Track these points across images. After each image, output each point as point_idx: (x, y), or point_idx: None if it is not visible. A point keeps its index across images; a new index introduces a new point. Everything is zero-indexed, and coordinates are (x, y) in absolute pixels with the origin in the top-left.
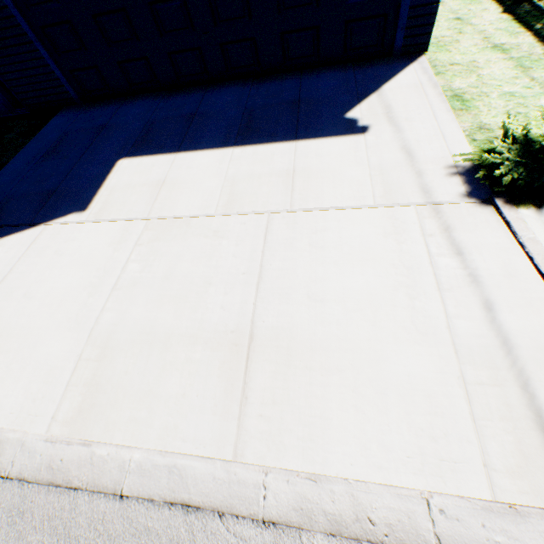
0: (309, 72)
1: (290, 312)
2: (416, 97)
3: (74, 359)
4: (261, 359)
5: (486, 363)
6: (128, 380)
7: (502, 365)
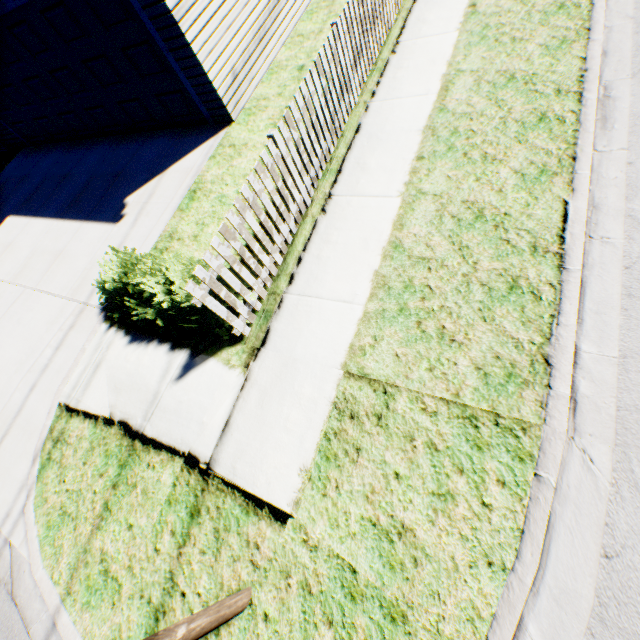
0: (153, 136)
1: None
2: (175, 187)
3: None
4: None
5: (6, 419)
6: None
7: (8, 423)
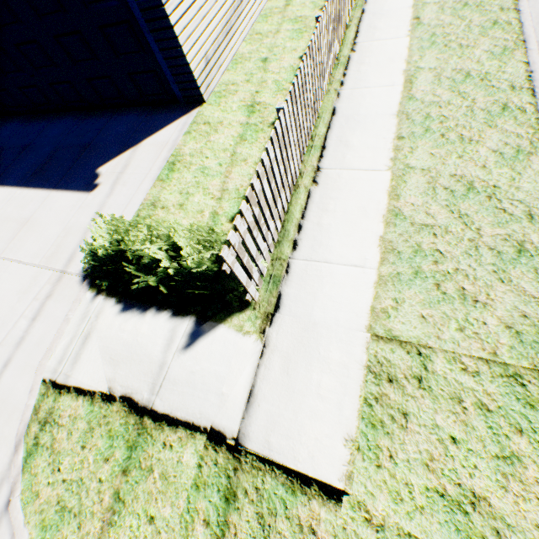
0: (121, 112)
1: None
2: (151, 158)
3: None
4: None
5: None
6: None
7: None
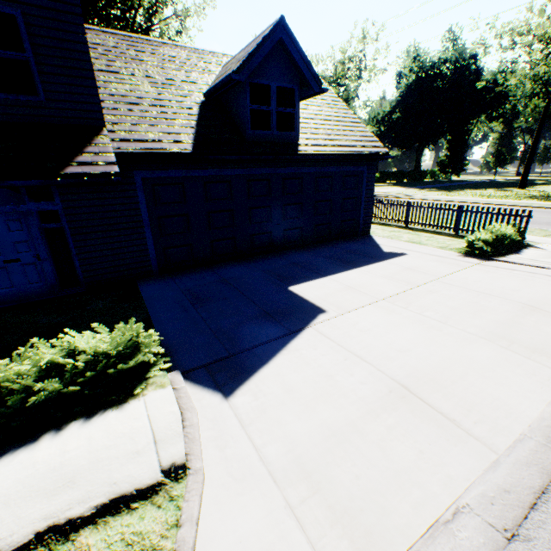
0: (329, 243)
1: (520, 296)
2: (399, 244)
3: (503, 349)
4: (548, 309)
5: None
6: (538, 339)
7: None
